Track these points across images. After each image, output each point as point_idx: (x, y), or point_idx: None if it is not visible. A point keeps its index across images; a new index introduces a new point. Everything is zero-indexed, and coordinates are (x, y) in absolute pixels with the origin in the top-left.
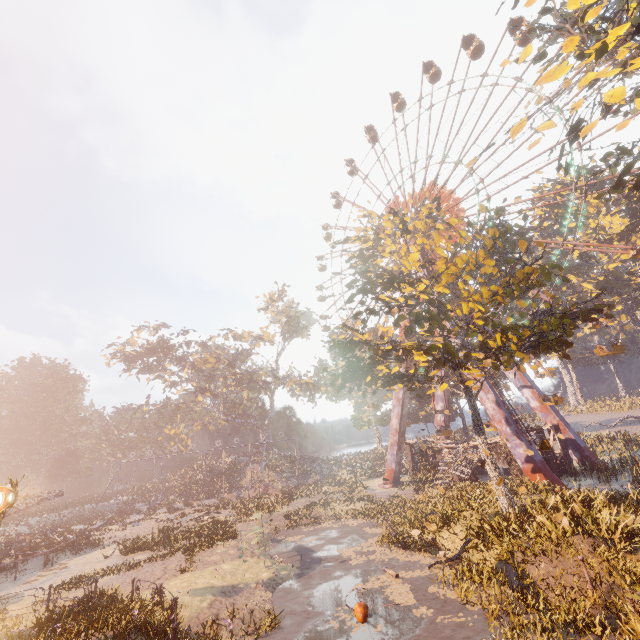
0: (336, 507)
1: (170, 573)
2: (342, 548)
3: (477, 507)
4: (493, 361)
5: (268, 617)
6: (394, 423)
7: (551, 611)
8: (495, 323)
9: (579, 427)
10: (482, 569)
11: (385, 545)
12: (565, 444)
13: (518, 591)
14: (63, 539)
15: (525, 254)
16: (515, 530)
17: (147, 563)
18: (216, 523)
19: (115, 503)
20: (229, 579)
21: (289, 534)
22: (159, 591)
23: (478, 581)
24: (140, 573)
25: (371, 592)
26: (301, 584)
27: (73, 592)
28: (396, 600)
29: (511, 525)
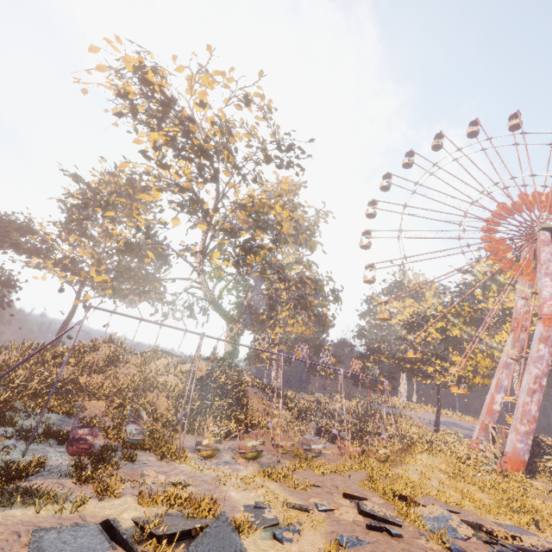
0: None
1: None
2: None
3: None
4: None
5: None
6: (533, 409)
7: None
8: None
9: (472, 429)
10: None
11: None
12: None
13: None
14: None
15: None
16: None
17: None
18: None
19: None
20: None
21: None
22: None
23: None
24: None
25: None
26: None
27: None
28: None
29: None
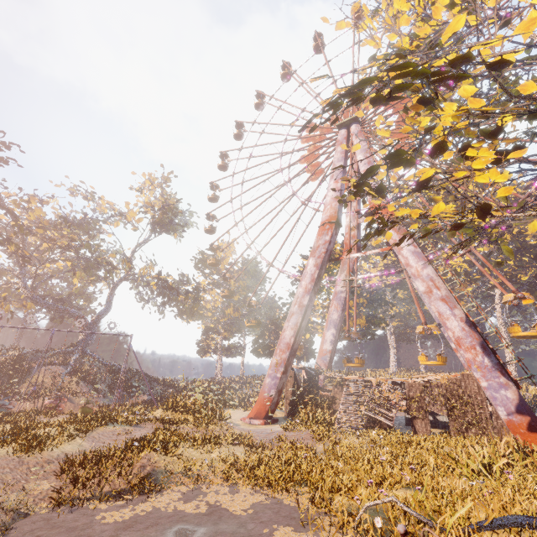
0: (189, 453)
1: None
2: None
3: None
4: None
5: None
6: (287, 335)
7: None
8: None
9: None
10: None
11: None
12: None
13: None
14: None
15: None
16: None
17: None
18: None
19: None
20: None
21: (48, 536)
22: None
23: None
24: None
25: None
26: None
27: None
28: None
29: None
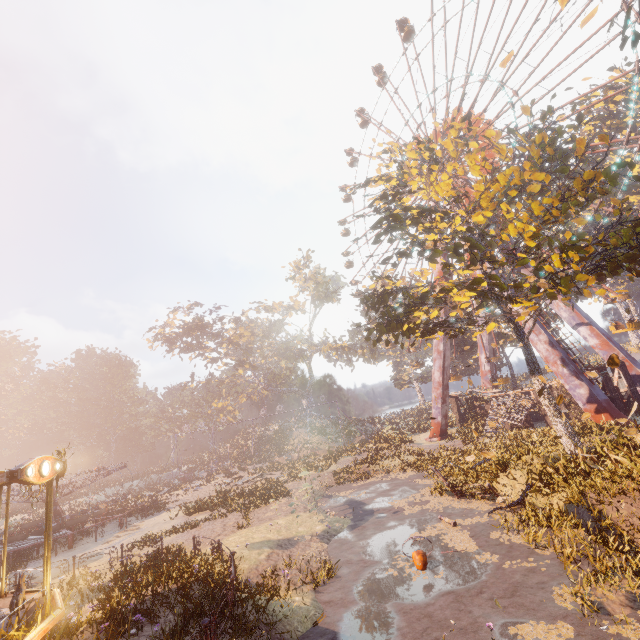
0: (384, 462)
1: (229, 530)
2: (394, 500)
3: (537, 451)
4: (549, 290)
5: (325, 567)
6: (436, 377)
7: (639, 553)
8: (552, 241)
9: None
10: (549, 513)
11: (438, 495)
12: (632, 381)
13: (595, 534)
14: (134, 504)
15: (582, 159)
16: (585, 471)
17: (208, 522)
18: (269, 483)
19: (178, 472)
20: (284, 533)
21: (339, 490)
22: (217, 546)
23: (546, 525)
24: (202, 531)
25: (429, 540)
26: (355, 535)
27: (144, 549)
28: (456, 547)
29: (580, 466)
